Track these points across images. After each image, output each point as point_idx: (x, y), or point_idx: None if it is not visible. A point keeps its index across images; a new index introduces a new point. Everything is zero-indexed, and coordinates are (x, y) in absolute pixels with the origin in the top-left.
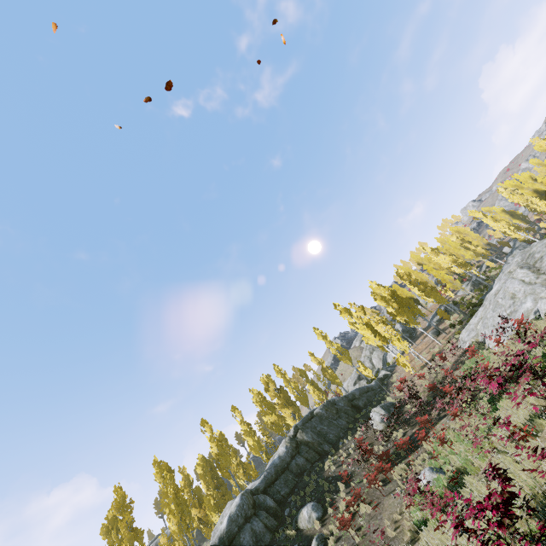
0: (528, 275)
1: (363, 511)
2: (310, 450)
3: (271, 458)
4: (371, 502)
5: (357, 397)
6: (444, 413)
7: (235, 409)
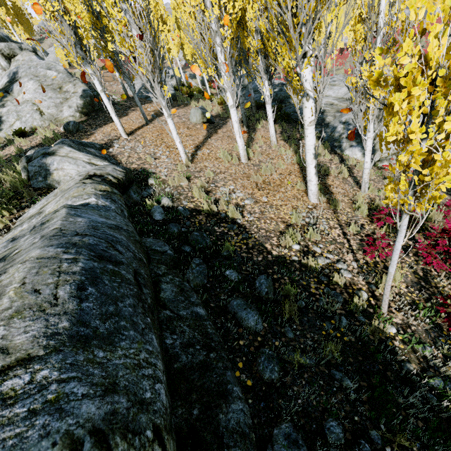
0: None
1: None
2: None
3: None
4: None
5: None
6: None
7: None
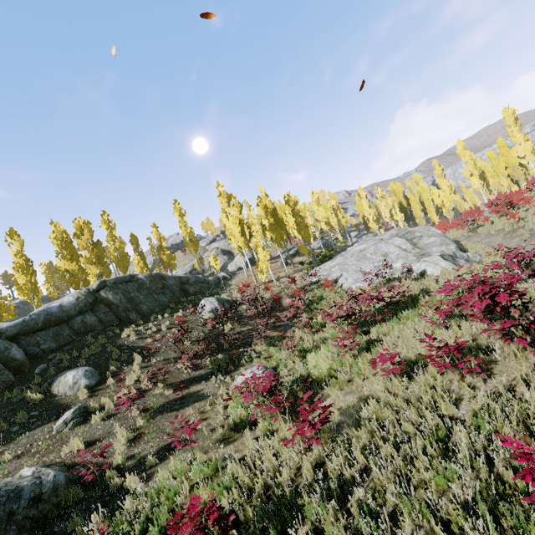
0: (406, 244)
1: (159, 391)
2: (110, 313)
3: (47, 304)
4: (173, 383)
5: (190, 282)
6: (280, 323)
7: (15, 235)
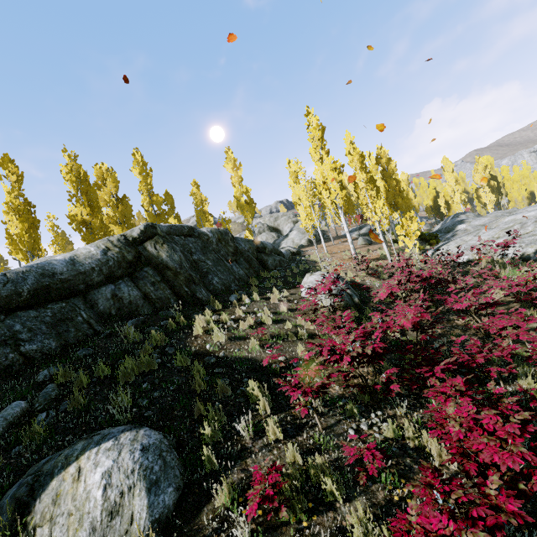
0: None
1: None
2: (162, 284)
3: (45, 257)
4: None
5: (266, 251)
6: None
7: (10, 164)
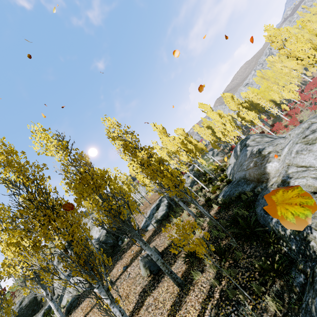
0: None
1: None
2: None
3: None
4: None
5: None
6: None
7: None
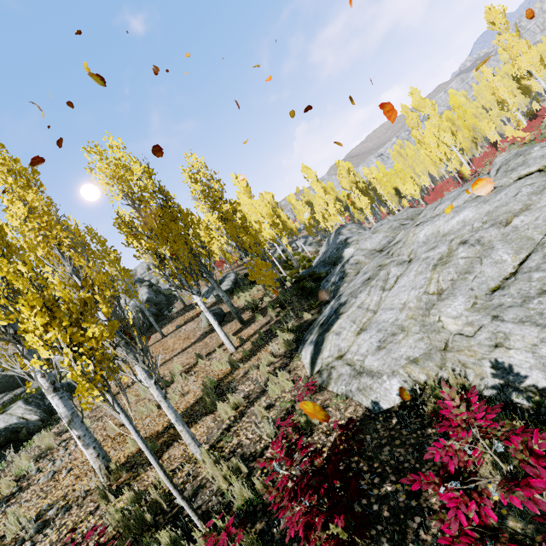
0: None
1: None
2: None
3: None
4: None
5: None
6: None
7: None
